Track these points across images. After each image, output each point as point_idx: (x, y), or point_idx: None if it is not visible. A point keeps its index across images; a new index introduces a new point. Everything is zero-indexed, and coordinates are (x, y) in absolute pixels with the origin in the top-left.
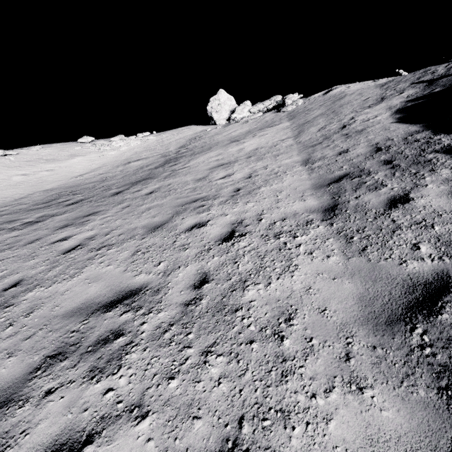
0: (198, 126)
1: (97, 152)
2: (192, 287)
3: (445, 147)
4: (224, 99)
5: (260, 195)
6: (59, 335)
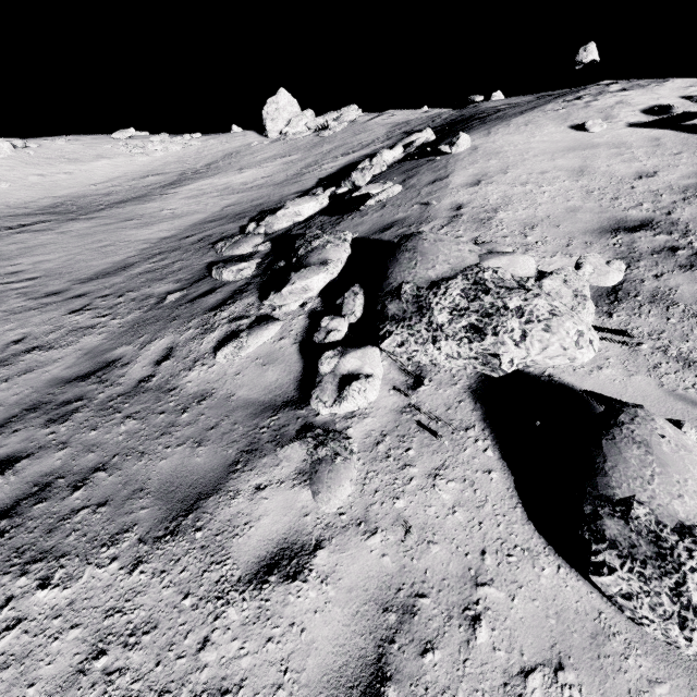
0: (255, 134)
1: (128, 155)
2: (63, 262)
3: (270, 209)
4: (283, 104)
5: (160, 226)
6: (2, 270)
